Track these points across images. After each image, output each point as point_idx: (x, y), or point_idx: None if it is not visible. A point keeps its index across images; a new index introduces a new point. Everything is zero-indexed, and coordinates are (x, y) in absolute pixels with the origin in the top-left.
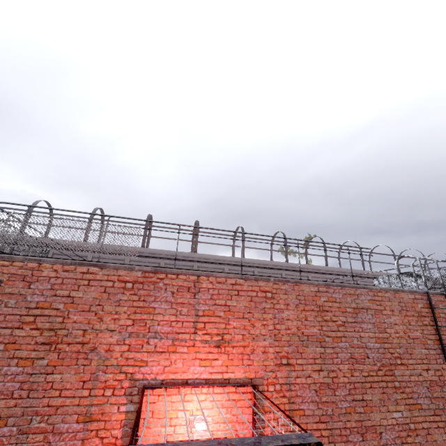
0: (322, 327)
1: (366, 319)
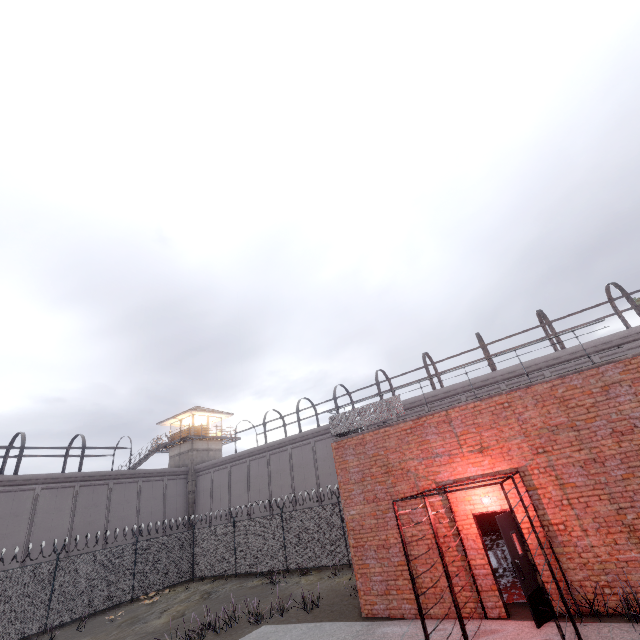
0: (569, 415)
1: (621, 392)
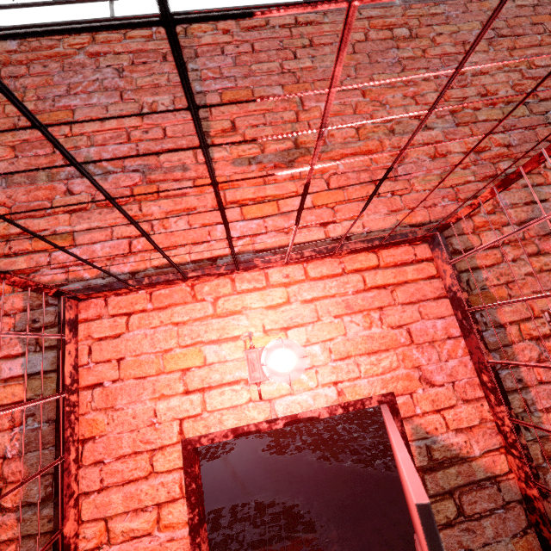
0: None
1: None
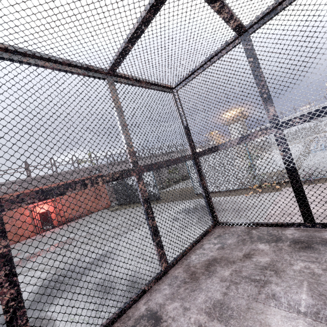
0: None
1: None
